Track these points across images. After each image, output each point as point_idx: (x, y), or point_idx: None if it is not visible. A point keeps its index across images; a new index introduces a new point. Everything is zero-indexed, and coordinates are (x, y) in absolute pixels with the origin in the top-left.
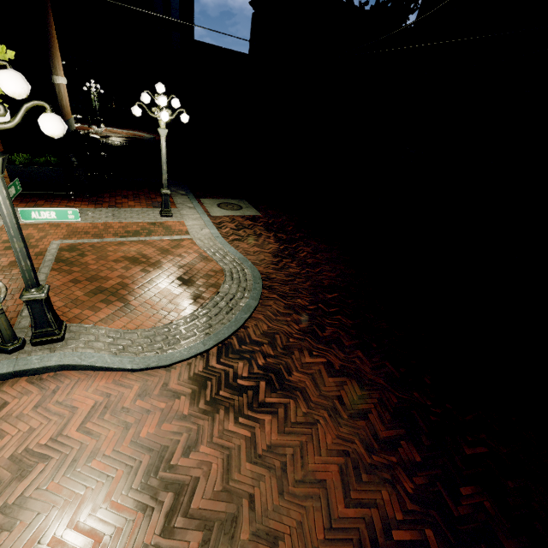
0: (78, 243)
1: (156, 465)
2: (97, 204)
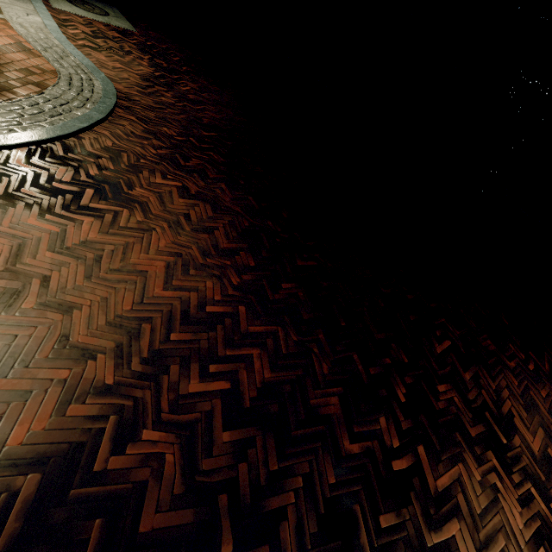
0: None
1: None
2: None
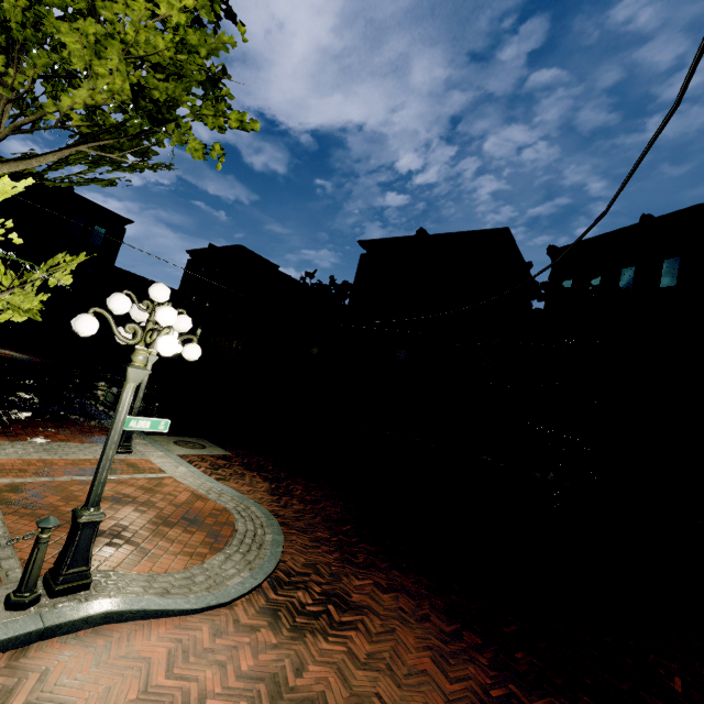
0: (17, 483)
1: (276, 690)
2: (8, 436)
